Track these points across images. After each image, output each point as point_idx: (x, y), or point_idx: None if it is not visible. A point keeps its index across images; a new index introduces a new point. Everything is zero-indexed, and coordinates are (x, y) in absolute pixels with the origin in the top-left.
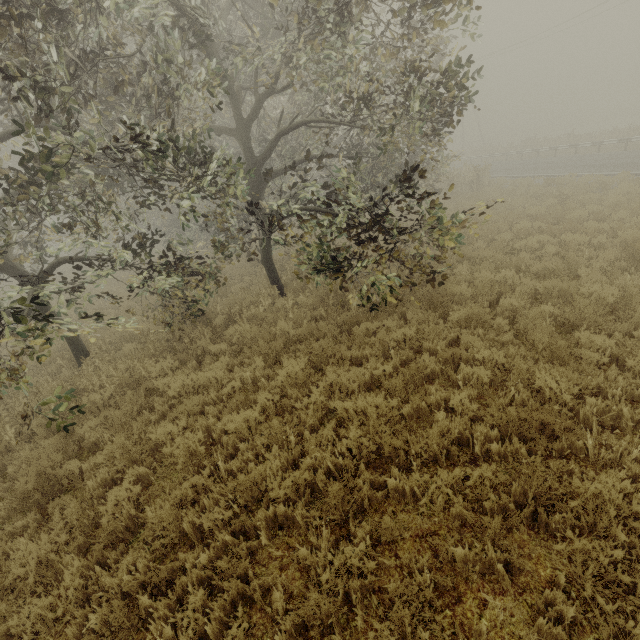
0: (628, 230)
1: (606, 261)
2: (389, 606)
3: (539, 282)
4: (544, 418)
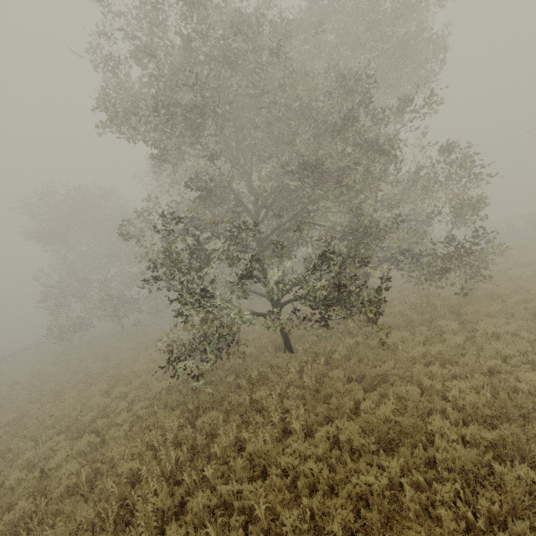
0: None
1: None
2: None
3: None
4: None
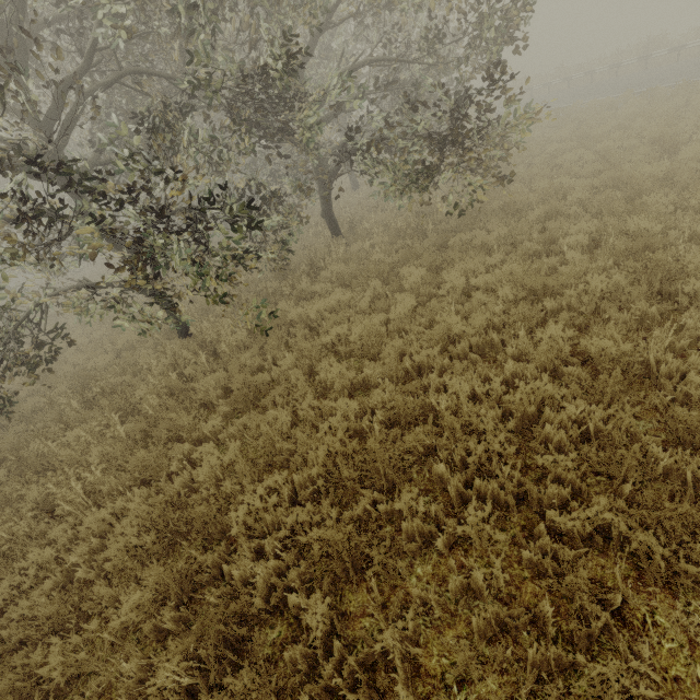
0: (654, 128)
1: (642, 156)
2: (583, 359)
3: (593, 180)
4: (647, 241)
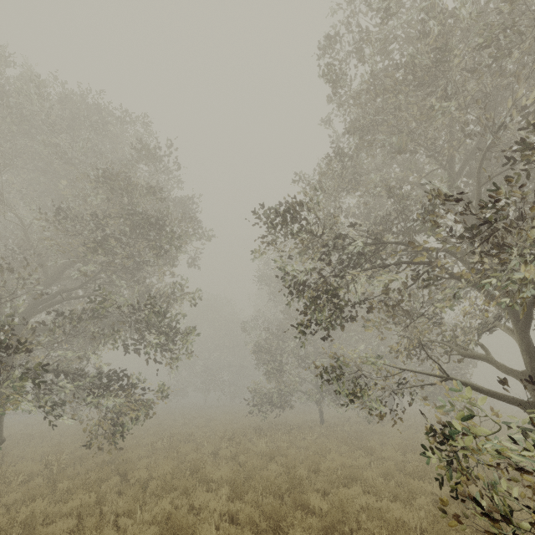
0: None
1: None
2: None
3: None
4: None
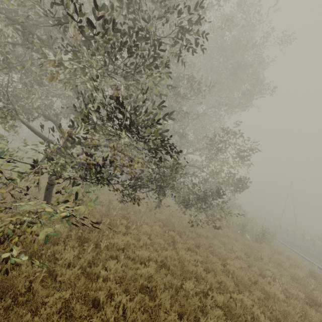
0: None
1: None
2: None
3: None
4: None
